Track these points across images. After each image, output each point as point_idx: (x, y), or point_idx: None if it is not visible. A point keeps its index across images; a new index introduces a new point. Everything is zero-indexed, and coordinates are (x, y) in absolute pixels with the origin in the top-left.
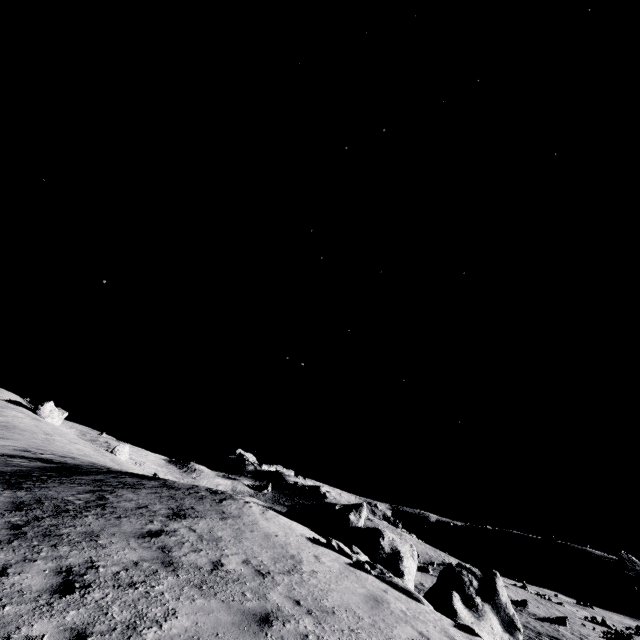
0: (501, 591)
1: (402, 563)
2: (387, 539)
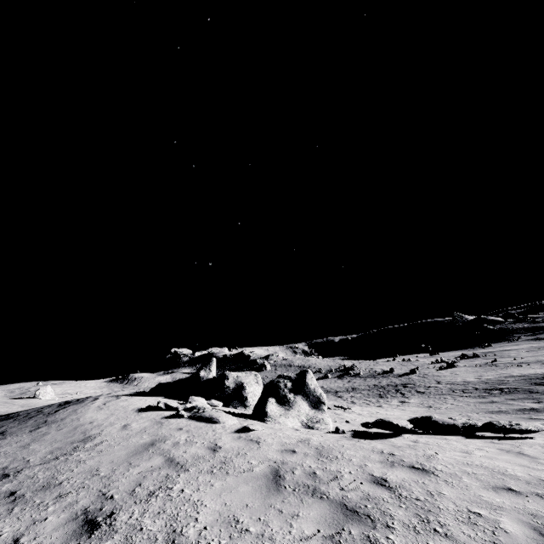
0: (310, 382)
1: (245, 391)
2: (232, 378)
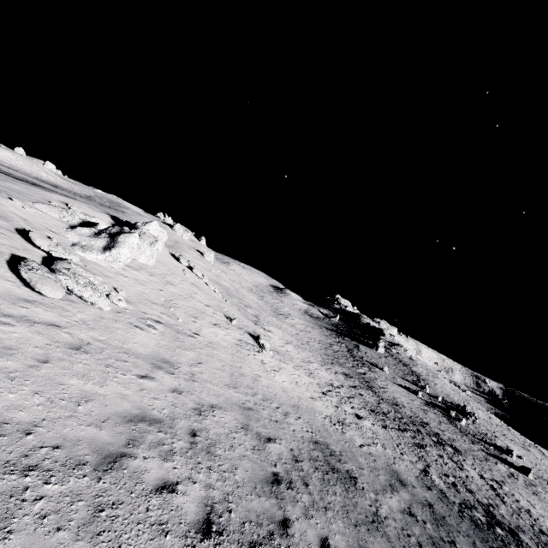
0: (123, 237)
1: None
2: (139, 231)
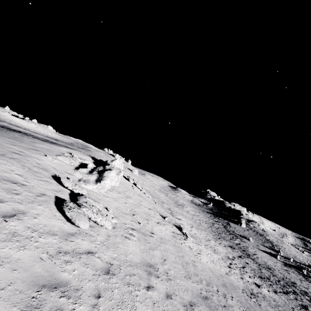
0: (106, 173)
1: None
2: (110, 166)
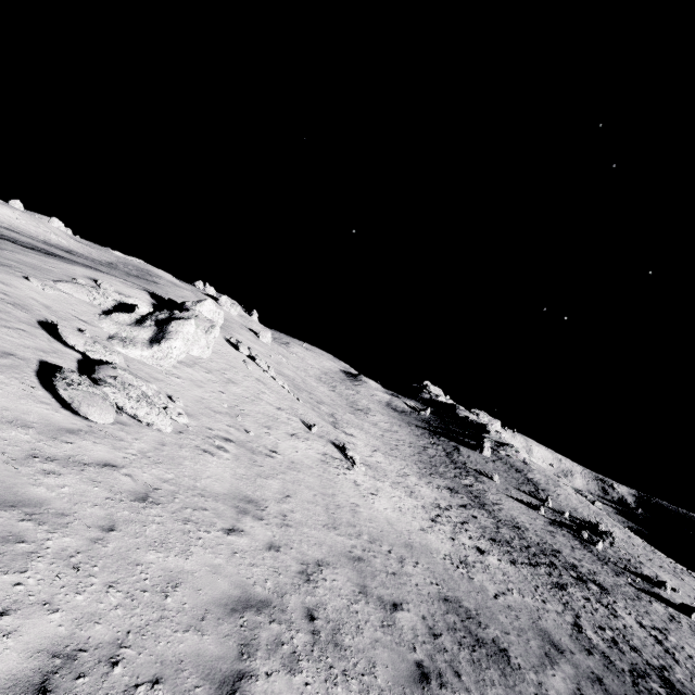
0: (175, 325)
1: None
2: (190, 314)
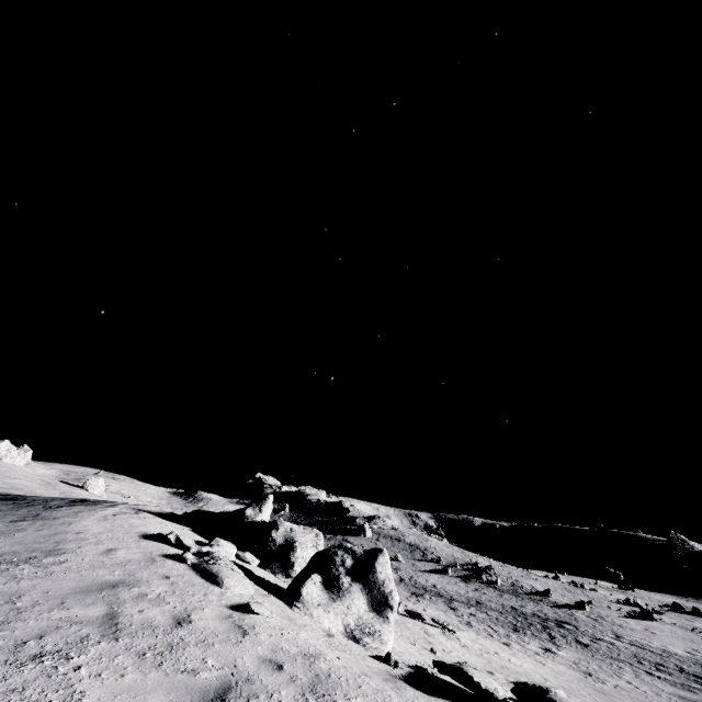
0: (381, 568)
1: (294, 554)
2: (283, 530)
